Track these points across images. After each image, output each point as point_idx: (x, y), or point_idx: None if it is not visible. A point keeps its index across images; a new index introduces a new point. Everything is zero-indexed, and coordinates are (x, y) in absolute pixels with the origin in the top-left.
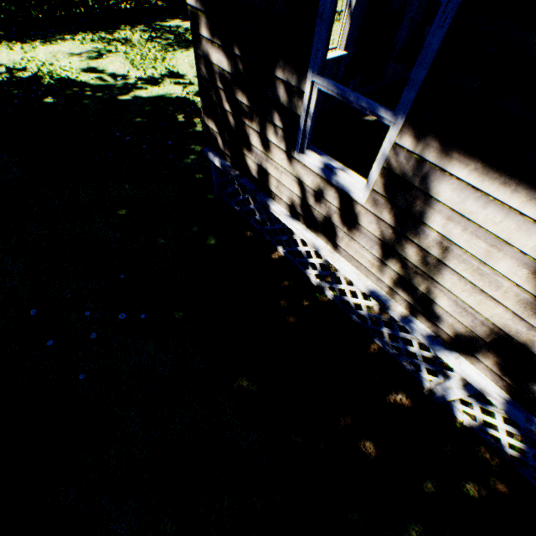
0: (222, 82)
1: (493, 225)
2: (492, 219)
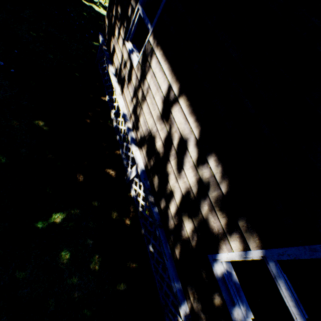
0: (117, 0)
1: (159, 79)
2: (160, 76)
